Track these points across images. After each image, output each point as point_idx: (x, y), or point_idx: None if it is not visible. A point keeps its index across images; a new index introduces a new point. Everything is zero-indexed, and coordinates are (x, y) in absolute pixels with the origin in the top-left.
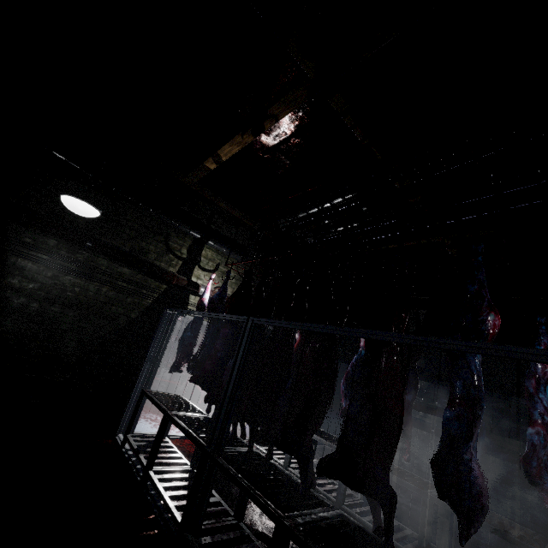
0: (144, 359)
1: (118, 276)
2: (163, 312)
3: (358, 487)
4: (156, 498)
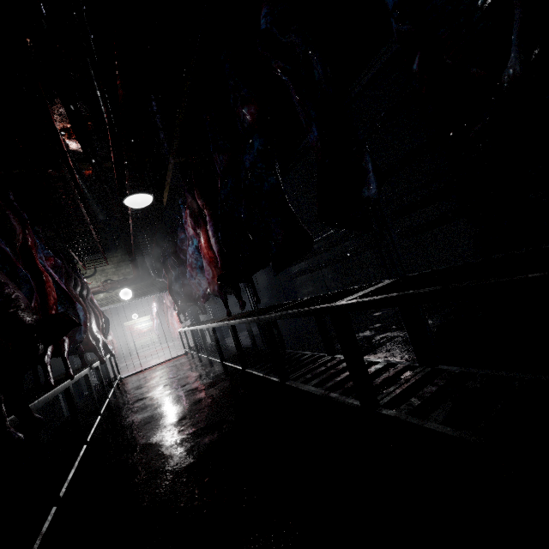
0: None
1: None
2: None
3: None
4: None
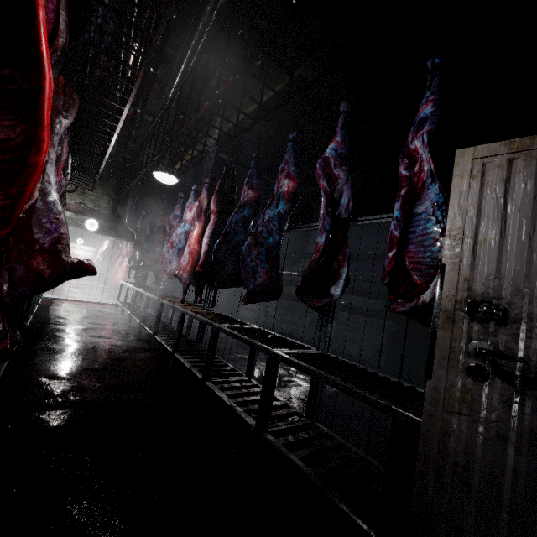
0: None
1: None
2: None
3: None
4: None
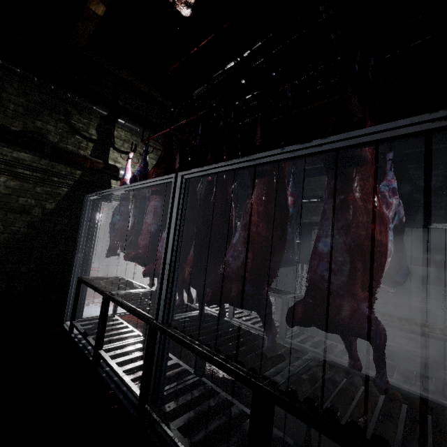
0: (74, 249)
1: (16, 162)
2: (84, 200)
3: (344, 330)
4: (111, 374)
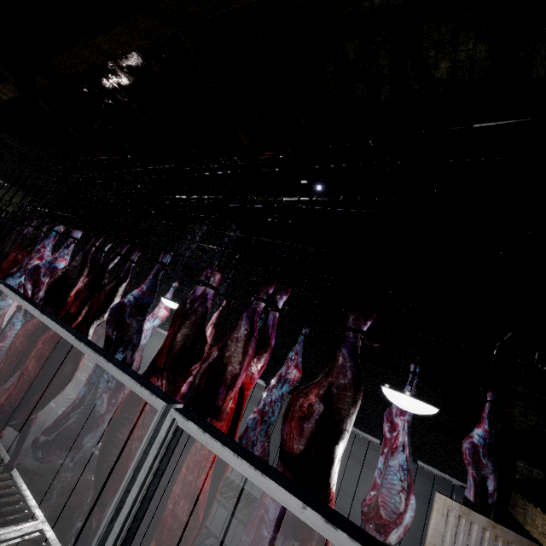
0: None
1: None
2: None
3: None
4: None
